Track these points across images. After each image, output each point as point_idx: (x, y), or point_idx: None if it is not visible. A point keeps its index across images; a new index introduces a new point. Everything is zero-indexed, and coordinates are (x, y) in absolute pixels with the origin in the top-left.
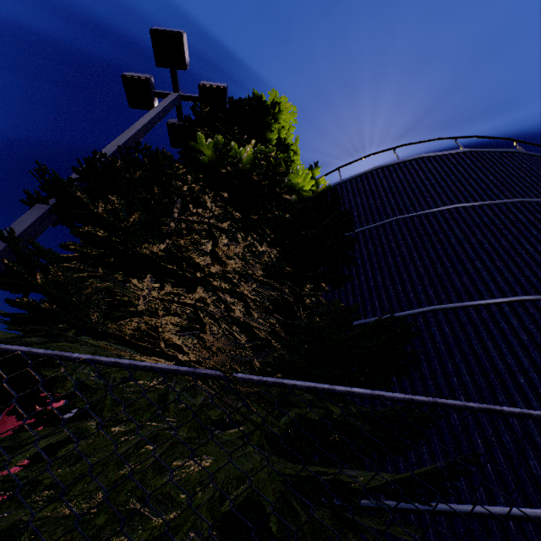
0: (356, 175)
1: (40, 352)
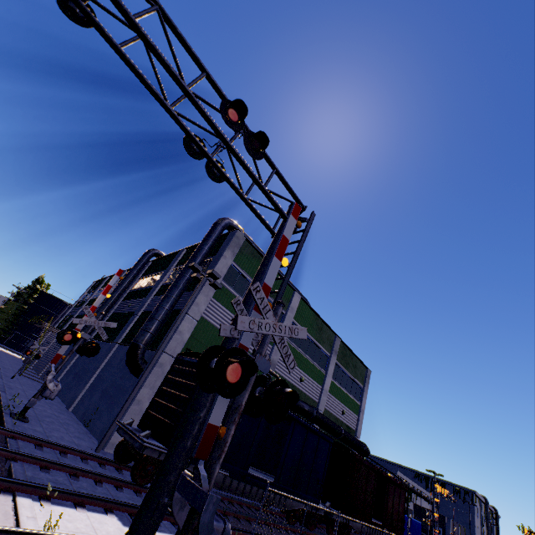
0: (54, 295)
1: None
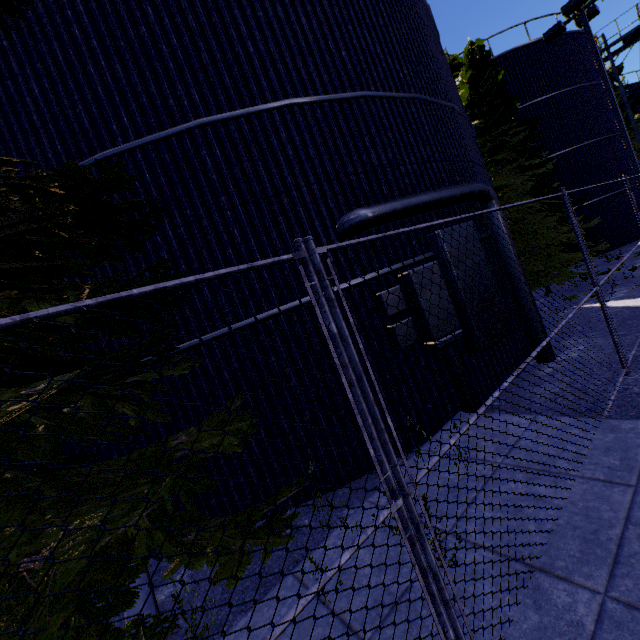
0: None
1: None
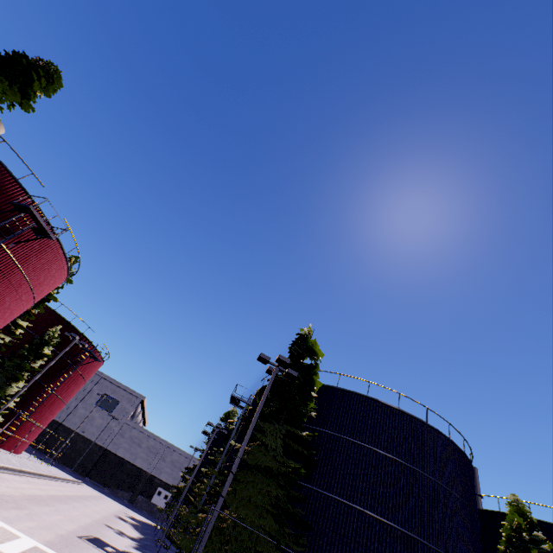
0: (345, 389)
1: (257, 532)
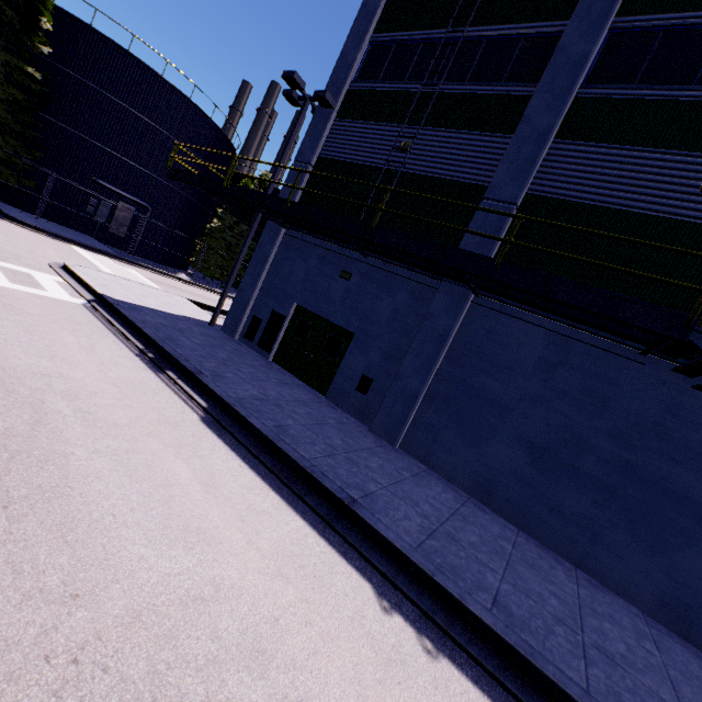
0: (100, 33)
1: None
